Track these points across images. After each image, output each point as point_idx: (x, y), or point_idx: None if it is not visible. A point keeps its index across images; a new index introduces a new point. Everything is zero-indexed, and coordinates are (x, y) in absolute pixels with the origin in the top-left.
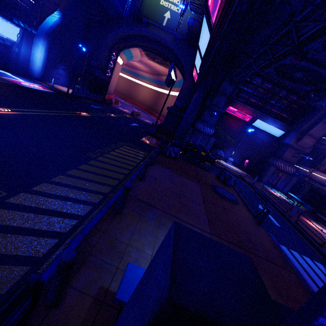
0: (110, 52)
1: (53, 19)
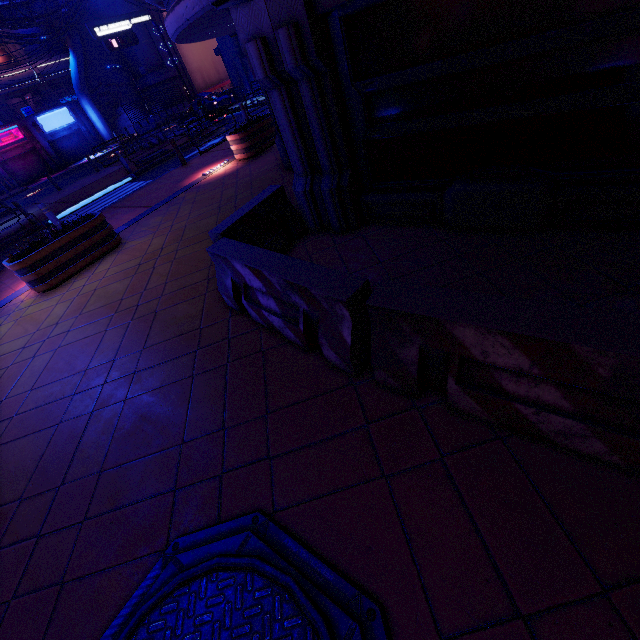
0: (148, 32)
1: (72, 67)
